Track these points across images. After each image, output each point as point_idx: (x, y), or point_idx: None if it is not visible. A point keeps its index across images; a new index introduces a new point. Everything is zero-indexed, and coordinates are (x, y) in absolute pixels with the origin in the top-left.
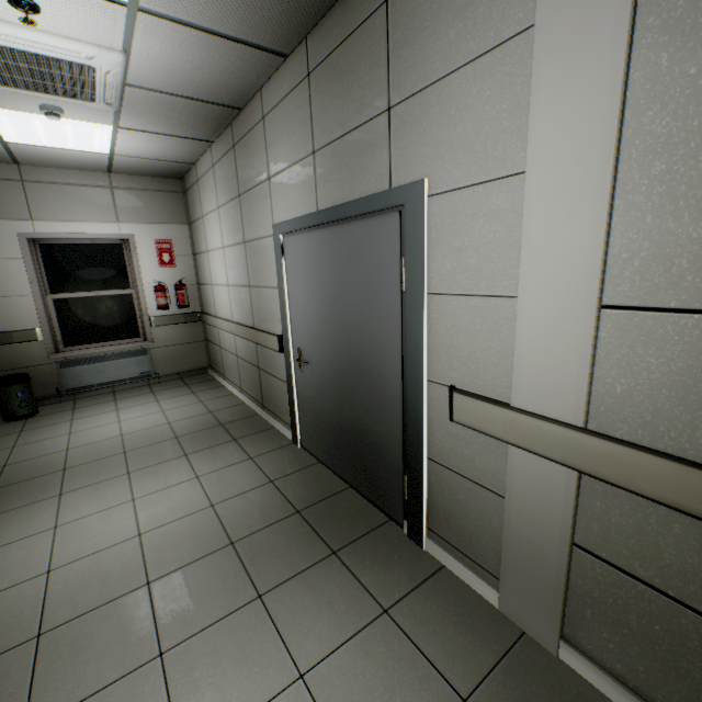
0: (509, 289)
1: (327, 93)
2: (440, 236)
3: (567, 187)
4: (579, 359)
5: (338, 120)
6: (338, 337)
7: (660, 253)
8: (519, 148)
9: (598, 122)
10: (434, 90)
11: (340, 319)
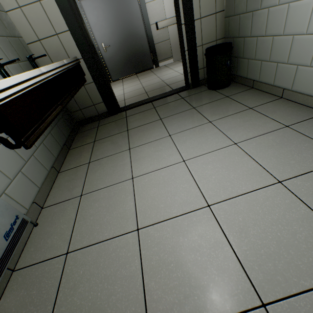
0: None
1: None
2: None
3: None
4: (173, 5)
5: None
6: (120, 29)
7: None
8: None
9: None
10: None
11: (120, 22)
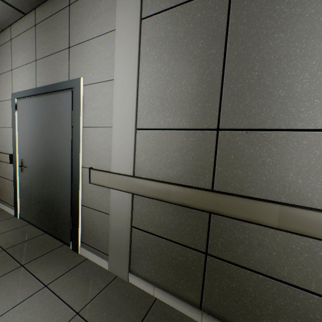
0: (111, 123)
1: (44, 35)
2: (87, 102)
3: (126, 85)
4: (131, 148)
5: (48, 48)
6: (43, 151)
7: (150, 110)
8: (113, 70)
9: (133, 64)
10: (86, 44)
11: (44, 142)
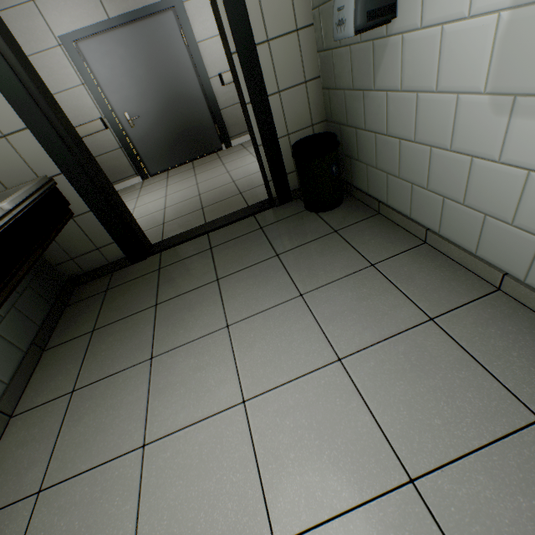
0: None
1: None
2: (194, 18)
3: None
4: None
5: None
6: (157, 87)
7: None
8: None
9: None
10: None
11: (155, 77)
